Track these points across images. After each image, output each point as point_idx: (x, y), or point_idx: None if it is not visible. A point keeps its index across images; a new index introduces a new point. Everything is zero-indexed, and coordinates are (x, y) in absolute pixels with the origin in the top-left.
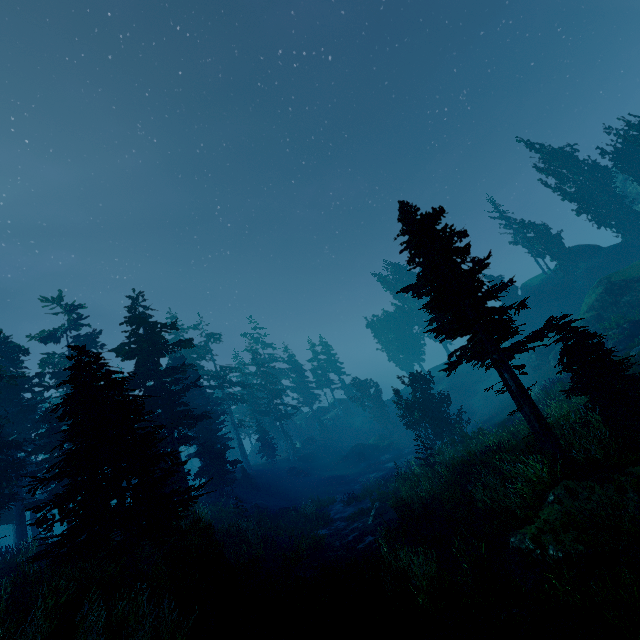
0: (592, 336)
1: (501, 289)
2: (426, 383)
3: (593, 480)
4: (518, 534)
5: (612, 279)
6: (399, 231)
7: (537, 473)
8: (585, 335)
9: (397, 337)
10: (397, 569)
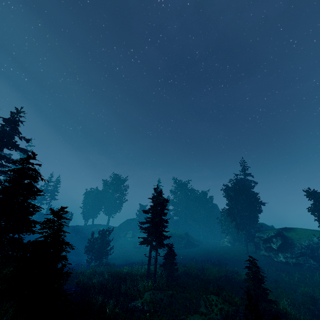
0: (174, 253)
1: (164, 227)
2: (107, 235)
3: (159, 291)
4: (136, 301)
5: (172, 232)
6: (156, 196)
7: (149, 285)
8: (173, 252)
9: (94, 202)
10: (103, 302)
